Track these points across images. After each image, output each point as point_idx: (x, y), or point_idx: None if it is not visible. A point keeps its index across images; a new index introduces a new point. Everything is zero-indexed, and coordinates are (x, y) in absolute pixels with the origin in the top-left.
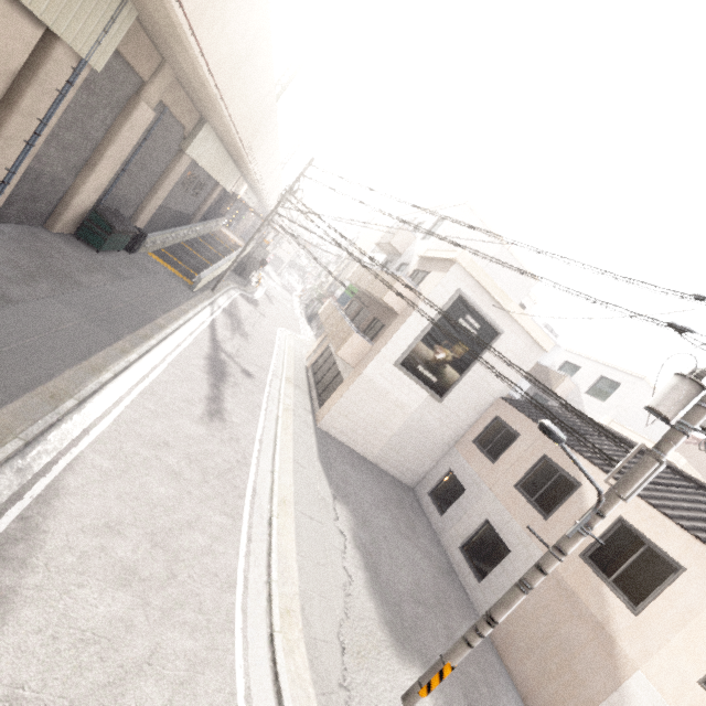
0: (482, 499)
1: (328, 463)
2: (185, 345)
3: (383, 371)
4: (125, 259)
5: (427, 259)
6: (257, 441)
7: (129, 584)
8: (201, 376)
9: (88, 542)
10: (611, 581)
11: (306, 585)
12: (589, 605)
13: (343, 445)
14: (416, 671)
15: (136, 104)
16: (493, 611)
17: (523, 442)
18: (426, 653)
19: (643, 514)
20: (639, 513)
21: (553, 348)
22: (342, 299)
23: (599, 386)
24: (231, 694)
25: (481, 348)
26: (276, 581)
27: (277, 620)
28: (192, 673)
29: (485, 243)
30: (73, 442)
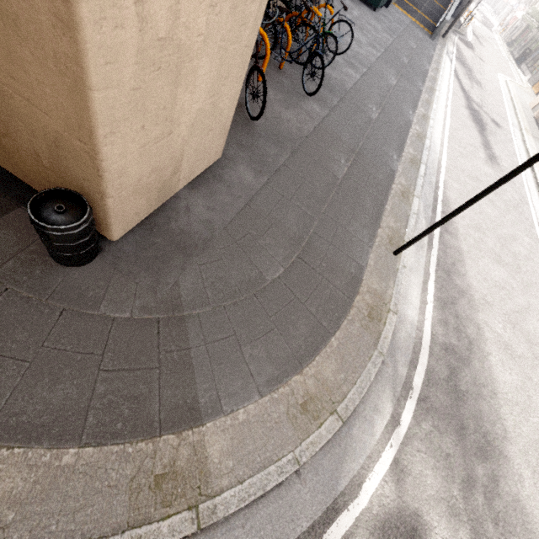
0: None
1: None
2: (450, 96)
3: None
4: (386, 15)
5: None
6: (525, 186)
7: (501, 264)
8: (470, 125)
9: (473, 234)
10: None
11: None
12: None
13: None
14: None
15: None
16: None
17: None
18: None
19: None
20: None
21: None
22: None
23: None
24: None
25: None
26: None
27: None
28: None
29: None
30: (437, 170)
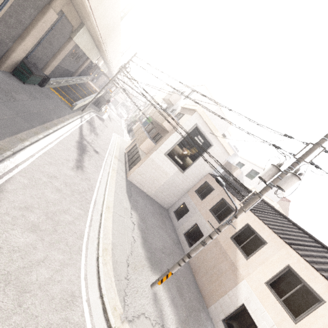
0: (195, 214)
1: (130, 195)
2: (67, 135)
3: (159, 156)
4: (38, 89)
5: (184, 108)
6: (98, 181)
7: (35, 231)
8: (73, 150)
9: (17, 212)
10: (240, 247)
11: (115, 240)
12: (230, 256)
13: (138, 188)
14: (158, 277)
15: (48, 9)
16: (190, 252)
17: (215, 192)
18: (163, 271)
19: (256, 222)
20: (254, 222)
21: (236, 156)
22: (145, 123)
23: (251, 173)
24: (78, 277)
25: (203, 151)
26: (102, 238)
27: (101, 252)
28: (62, 267)
29: (211, 104)
30: (10, 170)
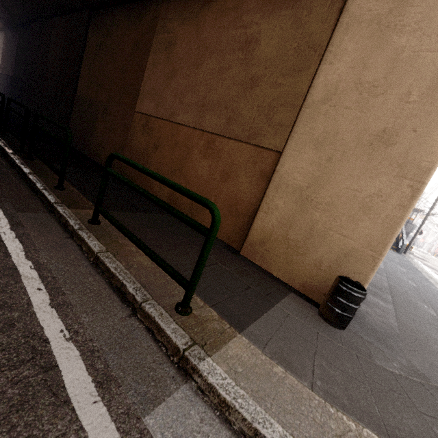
0: None
1: None
2: None
3: None
4: None
5: None
6: None
7: None
8: None
9: None
10: None
11: None
12: None
13: None
14: None
15: None
16: None
17: None
18: None
19: None
20: None
21: None
22: None
23: None
24: None
25: None
26: None
27: None
28: None
29: None
30: None
